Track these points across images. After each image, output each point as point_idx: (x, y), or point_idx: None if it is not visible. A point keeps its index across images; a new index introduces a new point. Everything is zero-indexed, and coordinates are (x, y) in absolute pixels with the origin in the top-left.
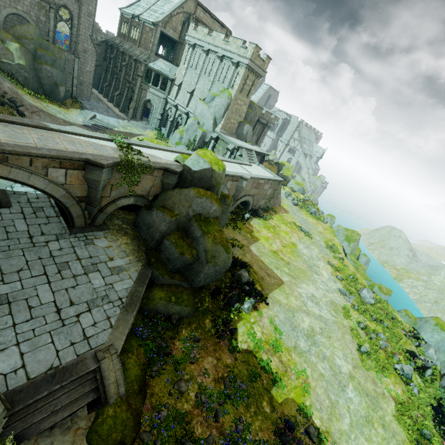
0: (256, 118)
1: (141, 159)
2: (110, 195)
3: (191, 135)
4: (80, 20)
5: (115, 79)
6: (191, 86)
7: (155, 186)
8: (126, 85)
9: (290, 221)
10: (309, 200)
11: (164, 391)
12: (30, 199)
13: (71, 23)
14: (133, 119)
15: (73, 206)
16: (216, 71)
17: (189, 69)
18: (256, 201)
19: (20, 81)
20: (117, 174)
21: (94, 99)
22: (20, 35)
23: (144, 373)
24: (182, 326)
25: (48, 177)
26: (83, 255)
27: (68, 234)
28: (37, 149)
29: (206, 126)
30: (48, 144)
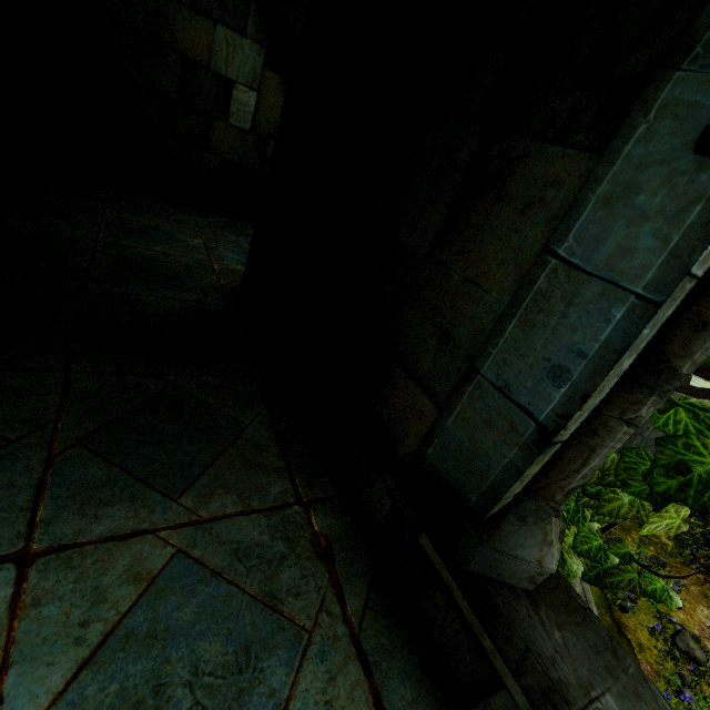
0: None
1: None
2: None
3: None
4: None
5: None
6: None
7: None
8: None
9: None
10: None
11: (657, 646)
12: None
13: None
14: None
15: None
16: None
17: None
18: None
19: None
20: None
21: None
22: None
23: (605, 597)
24: (614, 531)
25: None
26: None
27: None
28: None
29: None
30: None
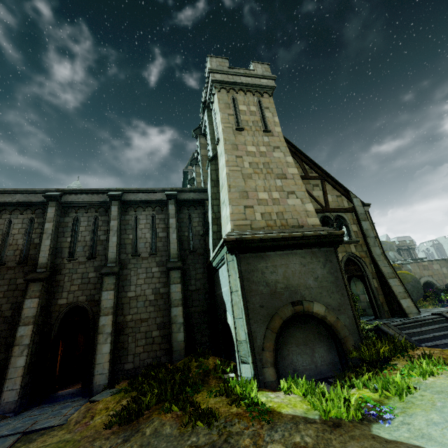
0: (393, 246)
1: None
2: None
3: None
4: None
5: None
6: None
7: None
8: None
9: None
10: None
11: None
12: None
13: None
14: None
15: None
16: None
17: None
18: (440, 281)
19: None
20: None
21: None
22: None
23: None
24: None
25: None
26: None
27: None
28: None
29: None
30: None
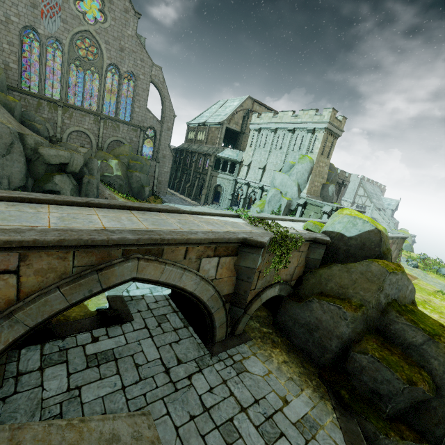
0: (336, 177)
1: (289, 231)
2: (256, 286)
3: (274, 206)
4: (161, 135)
5: (185, 175)
6: (262, 162)
7: (299, 265)
8: (196, 177)
9: (433, 290)
10: (428, 258)
11: None
12: (150, 305)
13: (154, 139)
14: (204, 204)
15: (218, 310)
16: (289, 143)
17: (257, 149)
18: None
19: (116, 188)
20: (266, 255)
21: (168, 194)
22: (118, 154)
23: None
24: None
25: (199, 272)
26: (245, 398)
27: (208, 356)
28: (193, 234)
29: (289, 194)
30: (191, 227)
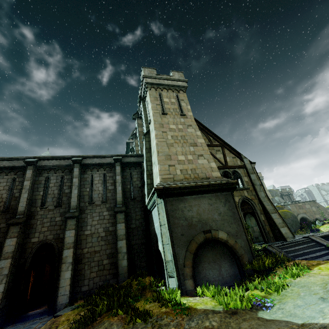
0: (277, 193)
1: None
2: None
3: None
4: None
5: None
6: None
7: None
8: None
9: None
10: None
11: None
12: None
13: None
14: None
15: None
16: None
17: None
18: (311, 217)
19: None
20: None
21: None
22: None
23: None
24: None
25: None
26: None
27: None
28: None
29: None
30: None
